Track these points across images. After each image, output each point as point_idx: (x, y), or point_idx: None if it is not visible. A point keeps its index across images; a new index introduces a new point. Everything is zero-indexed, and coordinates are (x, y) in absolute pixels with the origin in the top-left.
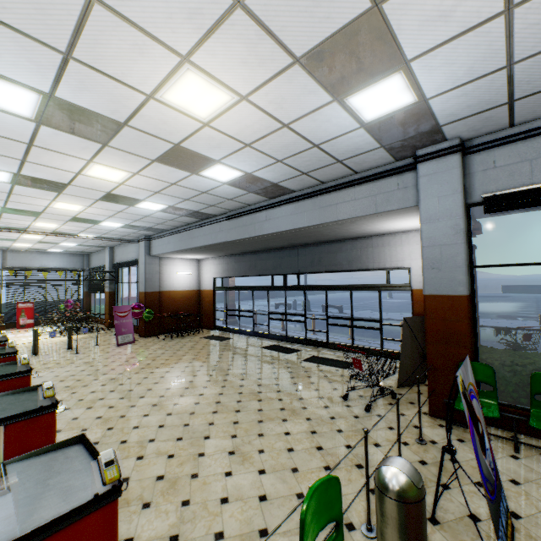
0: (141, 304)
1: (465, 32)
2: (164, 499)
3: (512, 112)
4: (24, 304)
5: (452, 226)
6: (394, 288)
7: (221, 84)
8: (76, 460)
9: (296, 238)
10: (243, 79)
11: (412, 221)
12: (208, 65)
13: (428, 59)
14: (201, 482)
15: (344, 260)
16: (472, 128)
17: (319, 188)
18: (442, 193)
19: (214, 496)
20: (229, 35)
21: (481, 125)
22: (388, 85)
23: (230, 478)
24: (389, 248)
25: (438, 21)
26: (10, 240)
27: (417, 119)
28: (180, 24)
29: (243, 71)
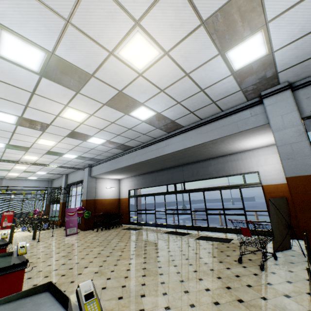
0: (83, 207)
1: None
2: None
3: None
4: (8, 213)
5: (296, 131)
6: (249, 186)
7: (154, 43)
8: (44, 306)
9: (183, 158)
10: (168, 39)
11: (258, 139)
12: (150, 28)
13: (279, 20)
14: None
15: (213, 171)
16: (296, 74)
17: (199, 122)
18: (283, 113)
19: None
20: (166, 4)
21: (301, 72)
22: (252, 41)
23: None
24: (242, 160)
25: None
26: (7, 170)
27: (265, 68)
28: None
29: (169, 32)
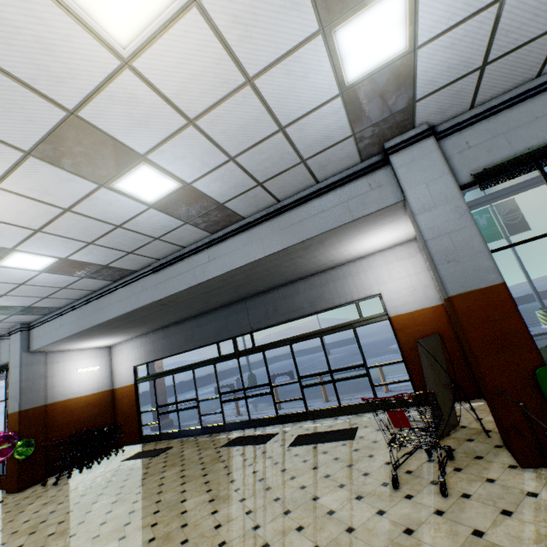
0: (11, 433)
1: None
2: None
3: (479, 84)
4: None
5: (454, 210)
6: (369, 321)
7: None
8: None
9: (247, 284)
10: None
11: (380, 235)
12: None
13: None
14: None
15: (305, 303)
16: (440, 109)
17: (275, 208)
18: (429, 179)
19: None
20: None
21: (449, 104)
22: (386, 10)
23: None
24: (352, 277)
25: None
26: None
27: (398, 86)
28: None
29: None
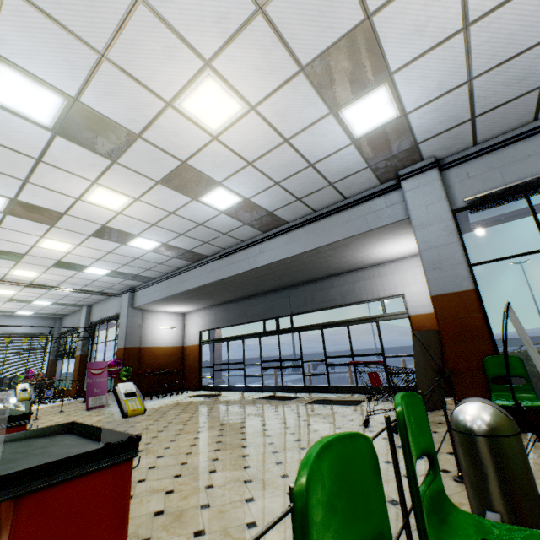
0: (119, 361)
1: (435, 47)
2: (168, 532)
3: (474, 129)
4: None
5: (444, 228)
6: (391, 317)
7: (234, 93)
8: (66, 440)
9: (289, 274)
10: (254, 88)
11: (401, 243)
12: (226, 71)
13: (407, 72)
14: (215, 511)
15: (337, 295)
16: (444, 147)
17: (312, 216)
18: (428, 202)
19: (236, 522)
20: (248, 41)
21: (451, 143)
22: (375, 98)
23: (252, 503)
24: (380, 278)
25: (414, 35)
26: None
27: (398, 136)
28: (209, 28)
29: (255, 79)
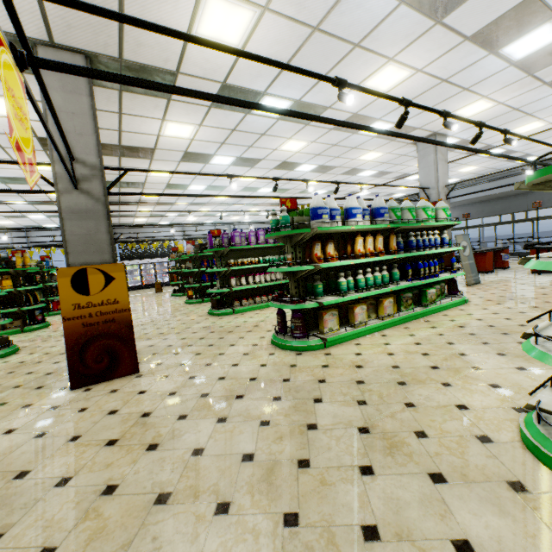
0: None
1: None
2: None
3: None
4: None
5: None
6: None
7: None
8: None
9: None
10: None
11: None
12: None
13: None
14: None
15: None
16: None
17: None
18: None
19: None
20: None
21: None
22: None
23: None
24: None
25: None
26: None
27: None
28: None
29: None
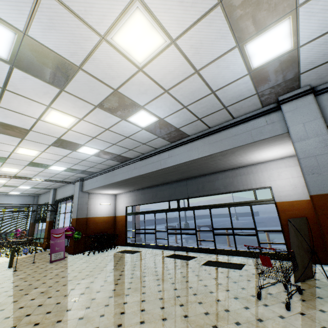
0: (72, 227)
1: None
2: None
3: None
4: None
5: (321, 141)
6: (261, 202)
7: (159, 26)
8: None
9: (188, 171)
10: (176, 21)
11: (273, 150)
12: (153, 4)
13: (312, 4)
14: None
15: (221, 186)
16: (319, 77)
17: (207, 131)
18: (306, 120)
19: None
20: None
21: (326, 73)
22: (277, 31)
23: None
24: (252, 174)
25: None
26: None
27: (287, 67)
28: None
29: (178, 12)
